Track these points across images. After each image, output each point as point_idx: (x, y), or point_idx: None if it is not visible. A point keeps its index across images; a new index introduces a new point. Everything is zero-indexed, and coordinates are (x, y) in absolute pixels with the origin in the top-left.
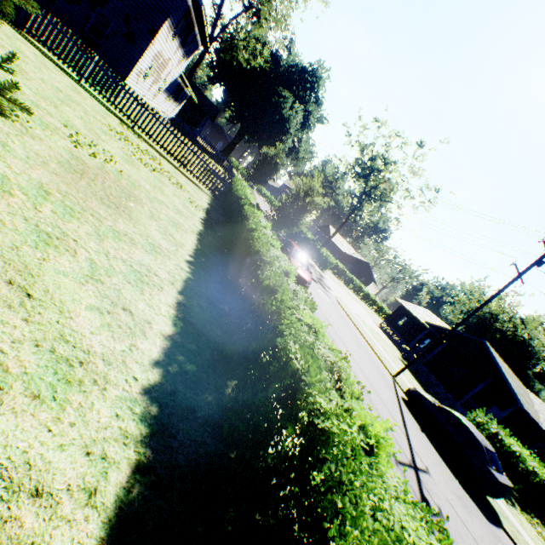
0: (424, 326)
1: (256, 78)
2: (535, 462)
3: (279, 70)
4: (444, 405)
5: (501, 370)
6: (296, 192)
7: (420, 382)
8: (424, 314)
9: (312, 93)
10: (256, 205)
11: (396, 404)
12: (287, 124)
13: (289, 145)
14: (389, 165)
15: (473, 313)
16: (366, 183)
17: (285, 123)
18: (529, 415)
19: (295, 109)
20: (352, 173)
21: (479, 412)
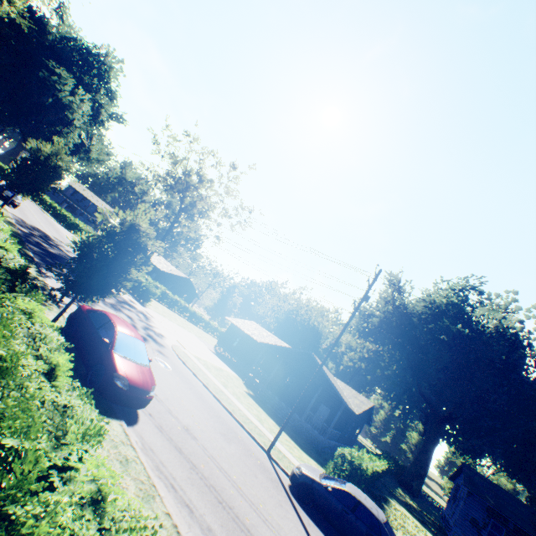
0: (256, 341)
1: (5, 33)
2: (371, 461)
3: (47, 36)
4: (334, 482)
5: (328, 377)
6: (109, 234)
7: (271, 413)
8: (253, 328)
9: (103, 82)
10: (23, 271)
11: (300, 526)
12: (69, 113)
13: (76, 140)
14: (206, 183)
15: (328, 355)
16: (184, 199)
17: (66, 111)
18: (351, 410)
19: (78, 95)
20: (166, 186)
21: (343, 449)
